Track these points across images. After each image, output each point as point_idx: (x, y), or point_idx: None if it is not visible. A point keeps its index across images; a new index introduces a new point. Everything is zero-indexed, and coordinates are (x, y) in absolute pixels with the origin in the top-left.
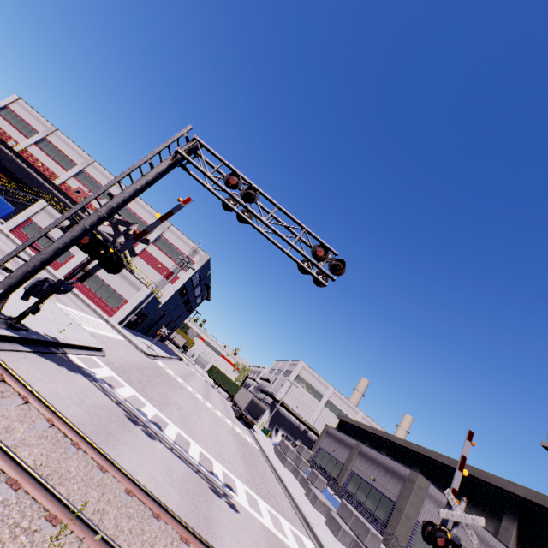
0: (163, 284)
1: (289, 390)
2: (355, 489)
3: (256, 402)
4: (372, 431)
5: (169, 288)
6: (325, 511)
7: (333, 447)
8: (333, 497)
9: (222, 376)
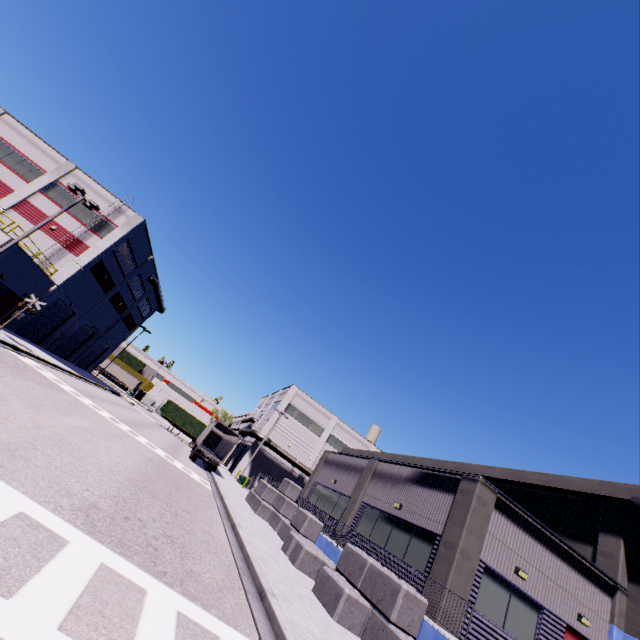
0: (59, 256)
1: (278, 424)
2: (369, 529)
3: (227, 440)
4: (390, 458)
5: (70, 261)
6: (317, 571)
7: (334, 477)
8: (332, 545)
9: (182, 414)
